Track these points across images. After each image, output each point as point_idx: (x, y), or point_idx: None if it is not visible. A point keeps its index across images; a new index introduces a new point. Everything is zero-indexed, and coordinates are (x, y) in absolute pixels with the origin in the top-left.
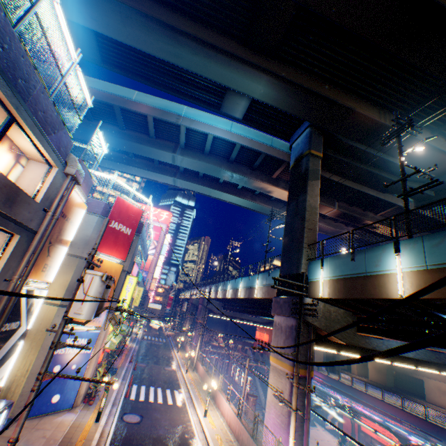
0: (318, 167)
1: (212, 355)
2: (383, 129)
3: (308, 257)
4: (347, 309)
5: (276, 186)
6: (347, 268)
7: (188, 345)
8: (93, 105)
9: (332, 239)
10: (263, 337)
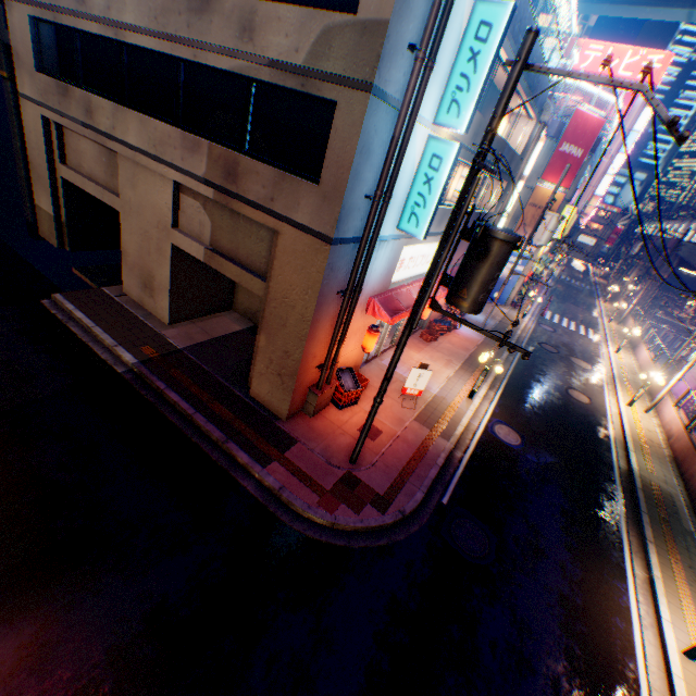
0: None
1: (659, 325)
2: None
3: None
4: None
5: None
6: None
7: (620, 300)
8: None
9: None
10: None
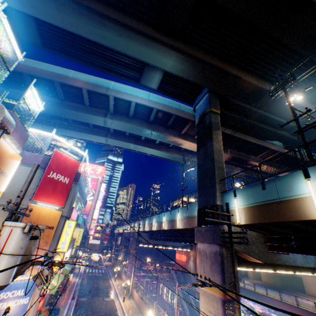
0: (218, 121)
1: (144, 278)
2: (261, 91)
3: (221, 190)
4: (257, 231)
5: (185, 139)
6: (259, 196)
7: (123, 274)
8: (37, 81)
9: (241, 173)
10: (182, 258)
